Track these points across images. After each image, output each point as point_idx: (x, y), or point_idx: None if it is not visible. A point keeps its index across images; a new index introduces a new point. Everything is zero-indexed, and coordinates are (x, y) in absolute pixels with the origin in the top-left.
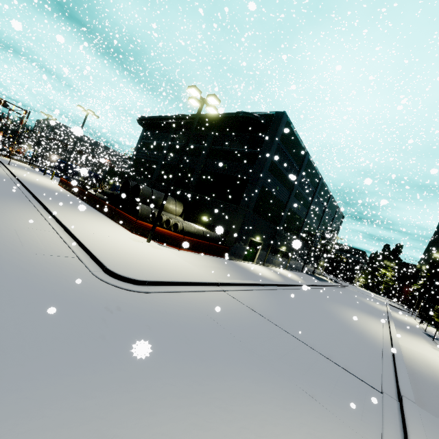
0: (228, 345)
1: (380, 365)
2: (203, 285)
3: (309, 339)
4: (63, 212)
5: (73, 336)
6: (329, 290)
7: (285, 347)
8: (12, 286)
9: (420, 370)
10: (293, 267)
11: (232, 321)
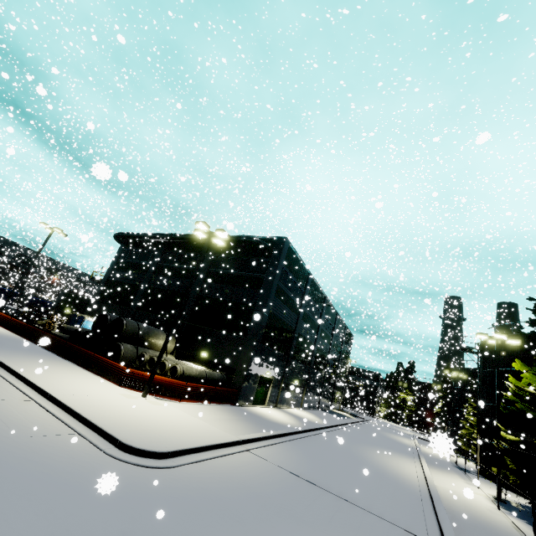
0: (276, 516)
1: (422, 512)
2: (225, 446)
3: (350, 494)
4: (28, 369)
5: (129, 533)
6: (353, 429)
7: (330, 508)
8: (34, 484)
9: (459, 511)
10: (309, 405)
11: (270, 487)
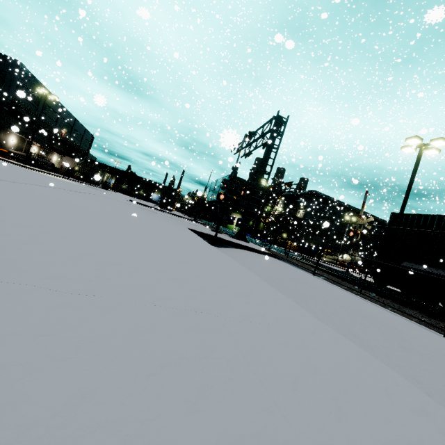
0: None
1: None
2: None
3: None
4: None
5: None
6: None
7: None
8: None
9: None
10: None
11: None
